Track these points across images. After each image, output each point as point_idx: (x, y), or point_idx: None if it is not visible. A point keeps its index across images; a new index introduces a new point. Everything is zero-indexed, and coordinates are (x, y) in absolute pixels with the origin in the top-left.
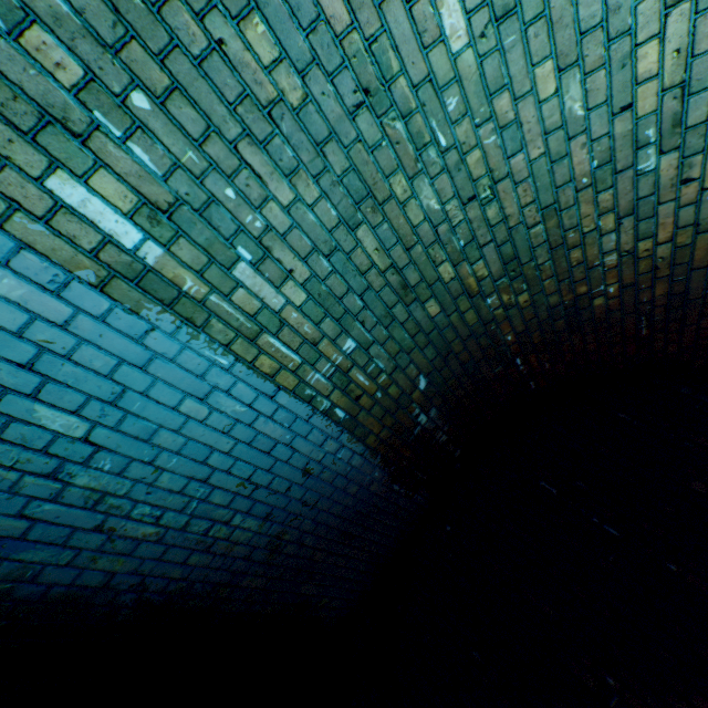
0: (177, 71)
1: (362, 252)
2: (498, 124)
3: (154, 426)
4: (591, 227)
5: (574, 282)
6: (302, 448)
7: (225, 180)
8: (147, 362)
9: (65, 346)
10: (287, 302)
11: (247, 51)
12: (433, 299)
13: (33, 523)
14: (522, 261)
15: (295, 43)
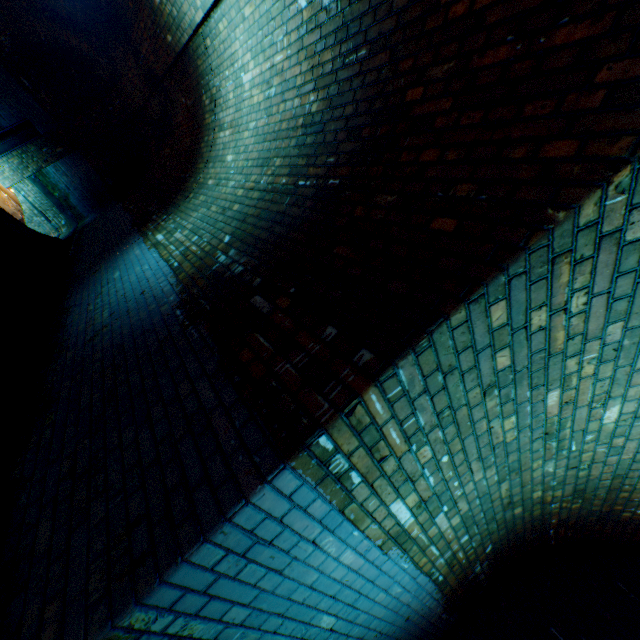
0: (466, 441)
1: (497, 491)
2: (610, 445)
3: (359, 611)
4: None
5: (614, 503)
6: (412, 604)
7: (457, 478)
8: (376, 577)
9: (351, 580)
10: (449, 525)
11: (500, 427)
12: (520, 505)
13: None
14: (586, 491)
15: (524, 421)
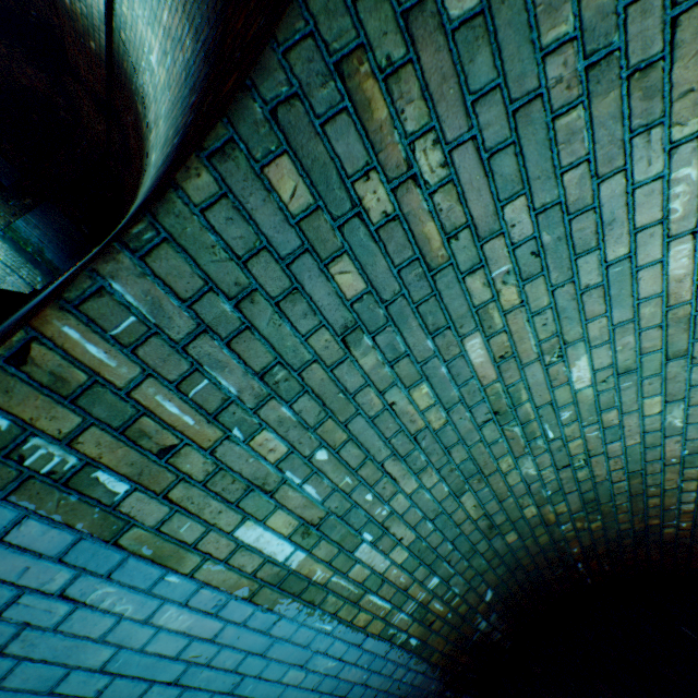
0: (354, 427)
1: (461, 510)
2: (602, 425)
3: None
4: (672, 485)
5: (647, 516)
6: (374, 682)
7: (367, 489)
8: (267, 647)
9: (208, 655)
10: (391, 562)
11: (410, 403)
12: (512, 530)
13: None
14: (601, 501)
15: (449, 393)
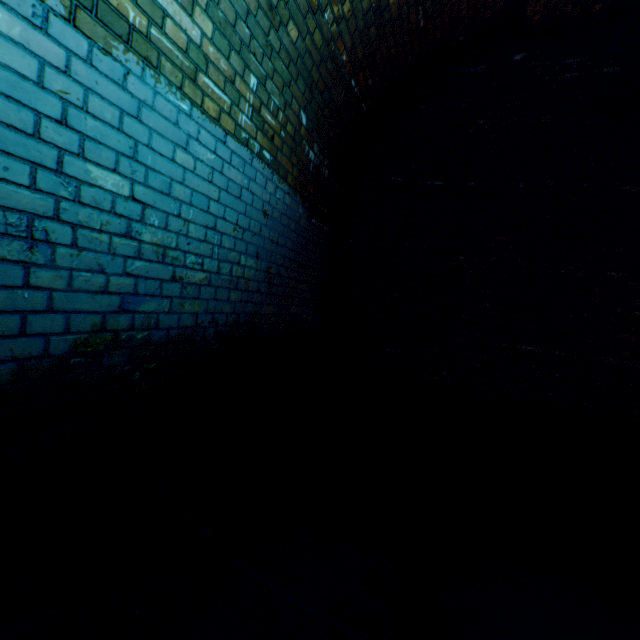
0: None
1: None
2: None
3: (168, 180)
4: None
5: None
6: (256, 192)
7: None
8: (138, 112)
9: (78, 98)
10: (202, 35)
11: None
12: (291, 21)
13: (136, 280)
14: None
15: None
